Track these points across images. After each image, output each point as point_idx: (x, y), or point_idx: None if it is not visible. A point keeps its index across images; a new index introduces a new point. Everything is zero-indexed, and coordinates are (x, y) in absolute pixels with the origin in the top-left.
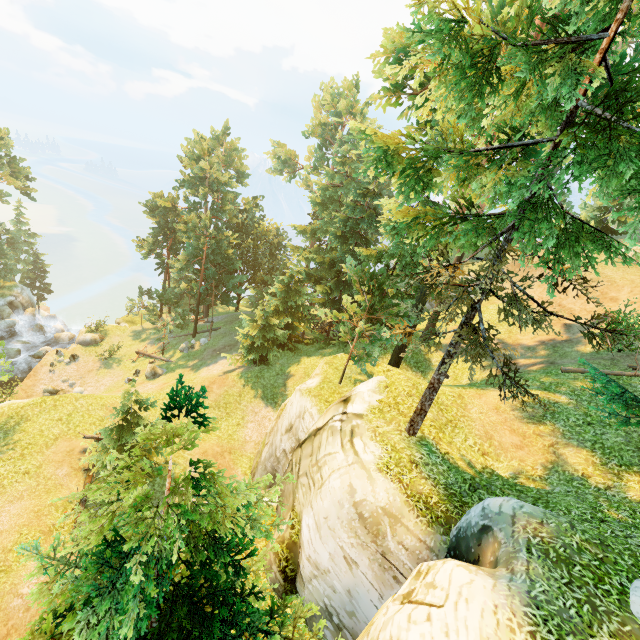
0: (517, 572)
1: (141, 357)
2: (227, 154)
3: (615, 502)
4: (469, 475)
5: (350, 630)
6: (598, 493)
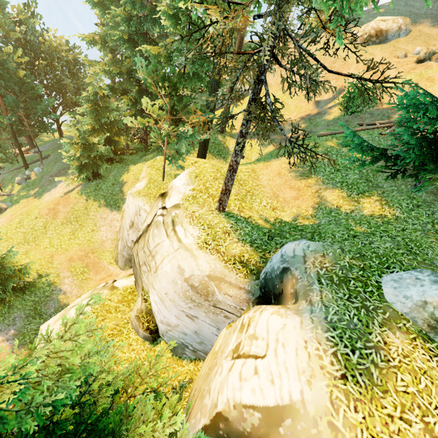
0: (315, 303)
1: None
2: None
3: (358, 220)
4: (267, 229)
5: (202, 351)
6: (347, 216)
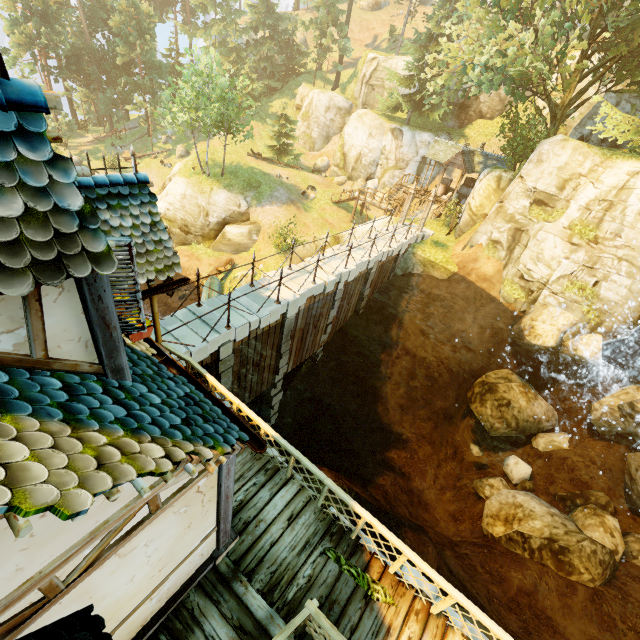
0: None
1: (137, 160)
2: None
3: None
4: None
5: None
6: None
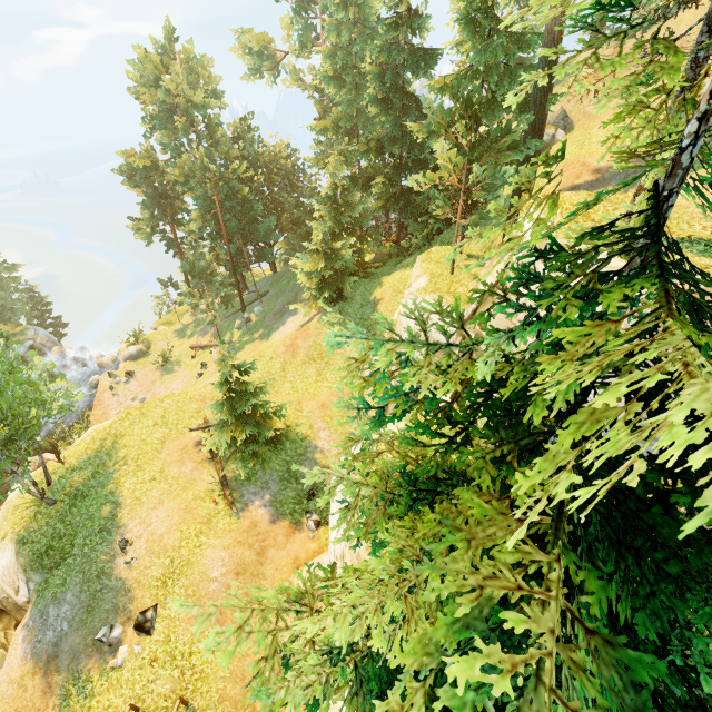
0: None
1: (199, 351)
2: (185, 71)
3: None
4: None
5: None
6: None
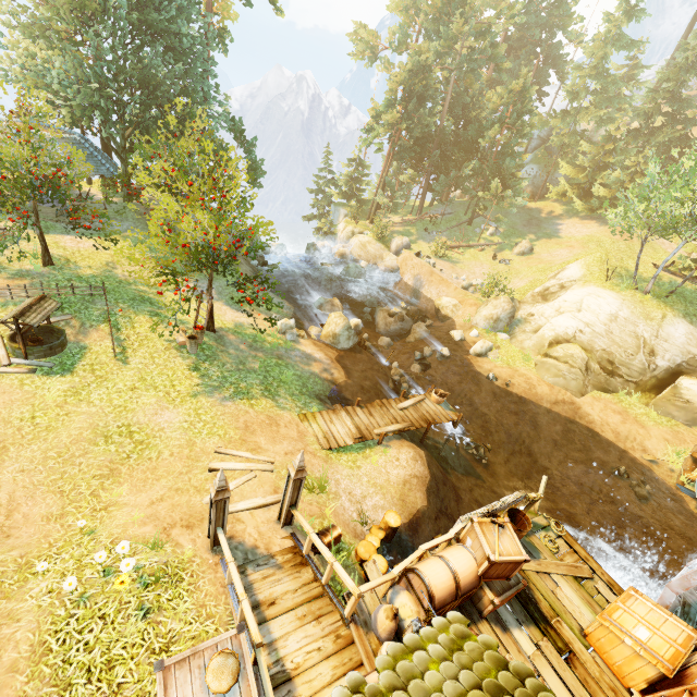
0: None
1: (460, 250)
2: None
3: None
4: None
5: None
6: None
